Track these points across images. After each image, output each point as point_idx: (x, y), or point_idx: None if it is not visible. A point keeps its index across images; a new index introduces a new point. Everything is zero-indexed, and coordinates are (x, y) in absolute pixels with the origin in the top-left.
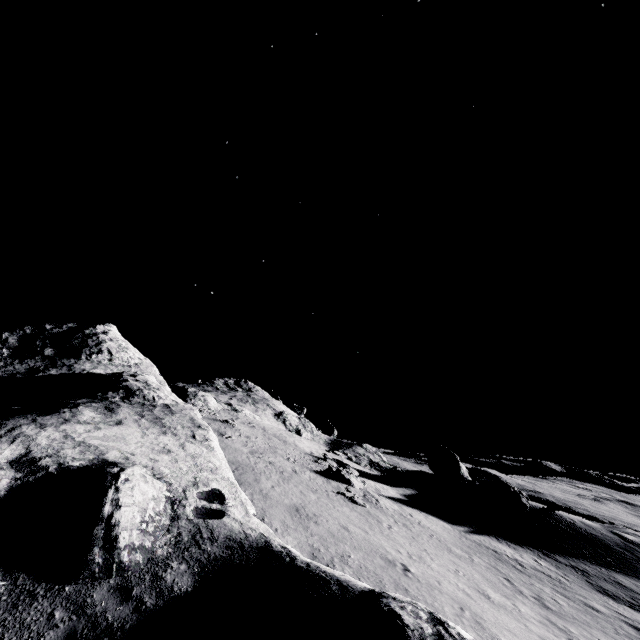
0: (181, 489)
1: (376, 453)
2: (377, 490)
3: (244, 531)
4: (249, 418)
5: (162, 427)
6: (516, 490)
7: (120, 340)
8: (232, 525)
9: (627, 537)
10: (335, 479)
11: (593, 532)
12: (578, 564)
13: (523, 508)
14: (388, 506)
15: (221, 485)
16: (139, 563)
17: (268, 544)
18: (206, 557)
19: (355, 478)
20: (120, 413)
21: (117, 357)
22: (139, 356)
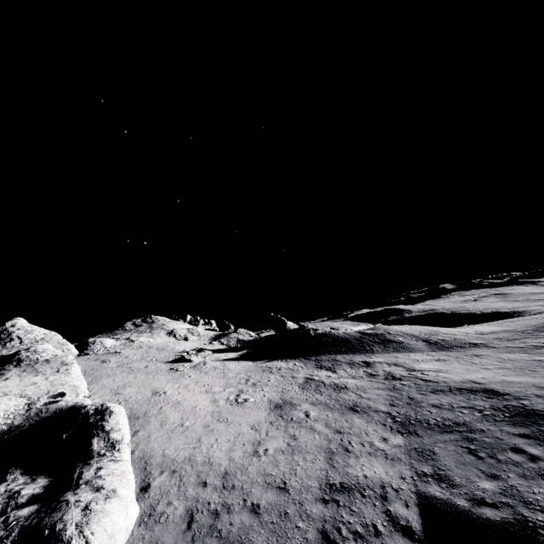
0: (37, 398)
1: (246, 333)
2: (217, 358)
3: (67, 404)
4: (143, 343)
5: (36, 373)
6: (309, 328)
7: (26, 327)
8: (62, 403)
9: (366, 332)
10: (181, 362)
11: (346, 336)
12: (321, 357)
13: (310, 337)
14: (210, 365)
15: (66, 389)
16: (4, 429)
17: (76, 405)
18: (40, 418)
19: (195, 357)
20: (8, 374)
21: (26, 339)
22: (44, 332)
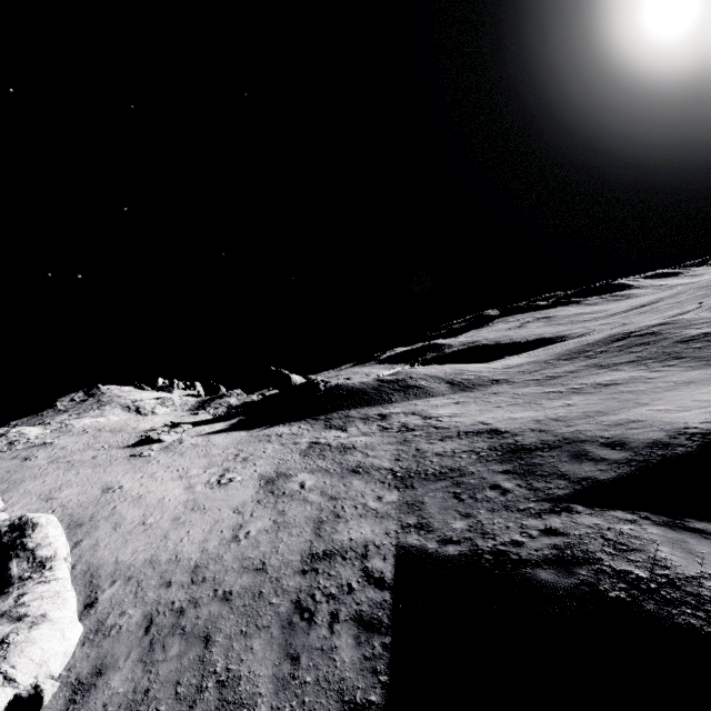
0: None
1: (241, 395)
2: (199, 433)
3: None
4: (89, 425)
5: None
6: (319, 381)
7: None
8: None
9: (386, 379)
10: (147, 444)
11: (362, 387)
12: (332, 415)
13: (320, 392)
14: (189, 443)
15: None
16: None
17: None
18: None
19: (167, 435)
20: None
21: None
22: None
